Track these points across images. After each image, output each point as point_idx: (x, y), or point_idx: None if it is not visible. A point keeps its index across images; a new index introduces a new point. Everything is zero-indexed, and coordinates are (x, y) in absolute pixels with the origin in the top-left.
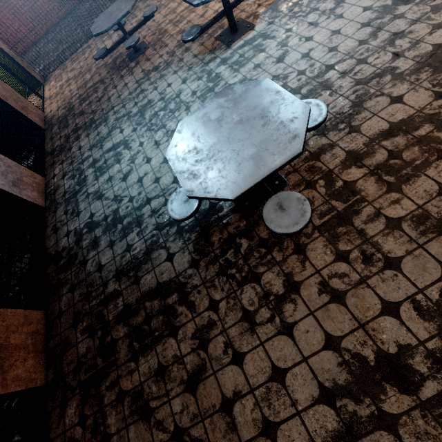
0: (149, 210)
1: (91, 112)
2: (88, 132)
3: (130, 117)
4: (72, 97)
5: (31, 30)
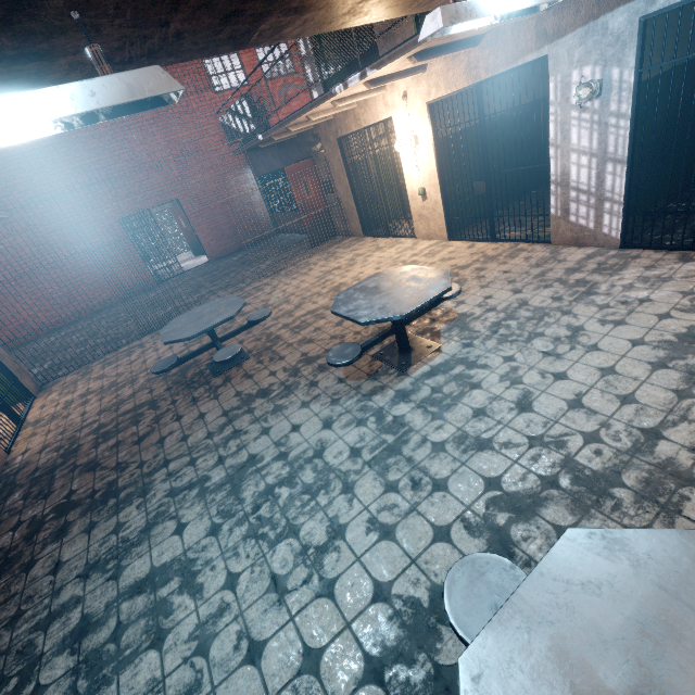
0: None
1: (115, 465)
2: (93, 520)
3: (206, 492)
4: (84, 426)
5: (54, 322)
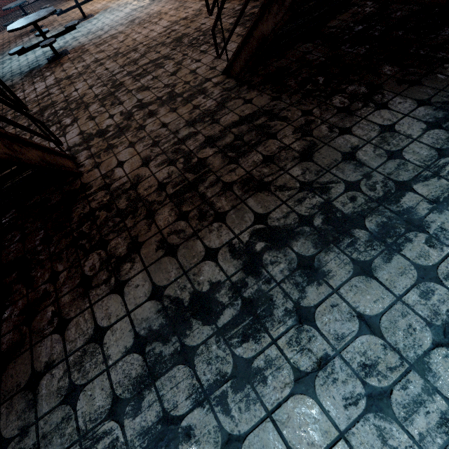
0: (10, 73)
1: None
2: None
3: None
4: None
5: None
